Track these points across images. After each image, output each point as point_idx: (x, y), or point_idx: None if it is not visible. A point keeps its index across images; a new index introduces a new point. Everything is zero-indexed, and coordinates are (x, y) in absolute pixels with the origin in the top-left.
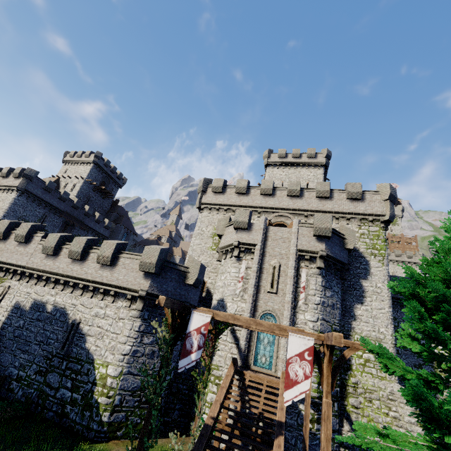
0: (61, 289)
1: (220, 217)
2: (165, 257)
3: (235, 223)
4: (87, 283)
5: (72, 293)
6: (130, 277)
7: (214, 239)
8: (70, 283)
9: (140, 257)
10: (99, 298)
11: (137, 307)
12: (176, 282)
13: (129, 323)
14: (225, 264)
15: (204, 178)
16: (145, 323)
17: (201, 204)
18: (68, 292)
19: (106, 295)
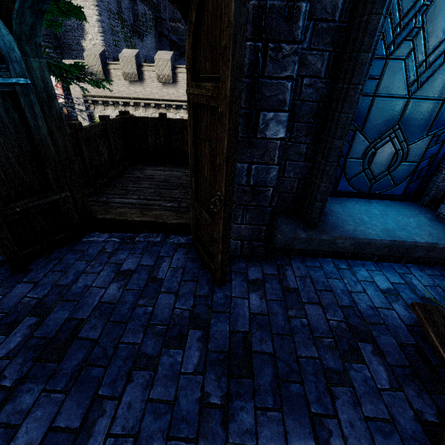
0: None
1: None
2: None
3: None
4: None
5: None
6: None
7: None
8: None
9: None
10: None
11: None
12: None
13: None
14: None
15: None
16: None
17: None
18: None
19: None
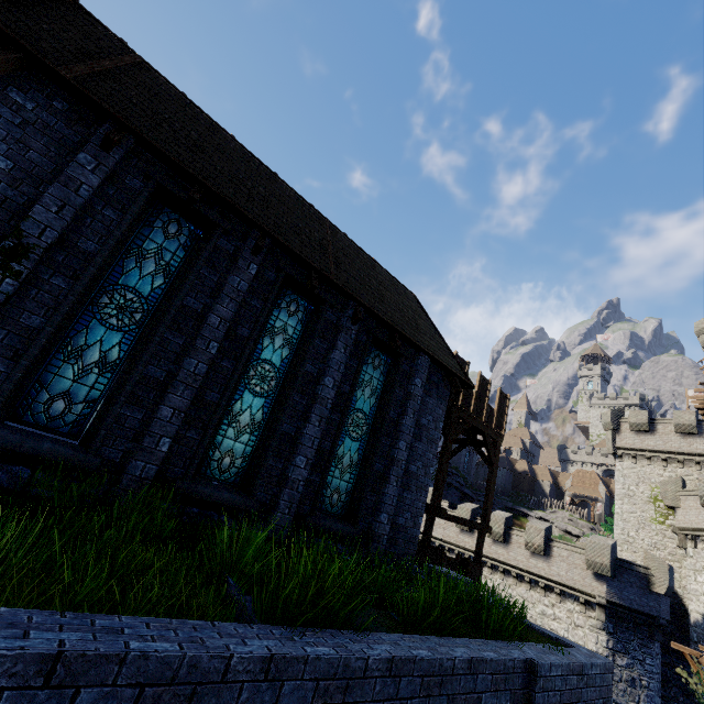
0: (490, 573)
1: (656, 470)
2: (615, 554)
3: (702, 500)
4: (520, 572)
5: (503, 579)
6: (575, 575)
7: (657, 506)
8: (499, 568)
9: (580, 550)
10: (541, 593)
11: (599, 617)
12: (638, 587)
13: (591, 635)
14: (696, 557)
15: (610, 410)
16: (612, 638)
17: (616, 449)
18: (498, 577)
19: (547, 590)
